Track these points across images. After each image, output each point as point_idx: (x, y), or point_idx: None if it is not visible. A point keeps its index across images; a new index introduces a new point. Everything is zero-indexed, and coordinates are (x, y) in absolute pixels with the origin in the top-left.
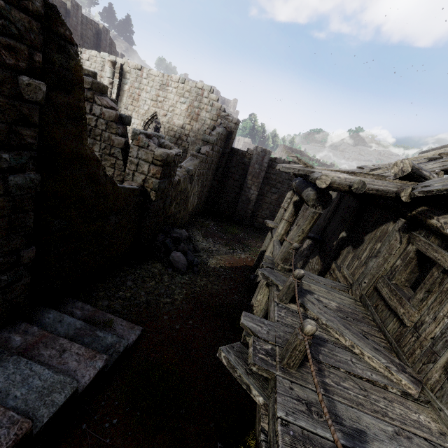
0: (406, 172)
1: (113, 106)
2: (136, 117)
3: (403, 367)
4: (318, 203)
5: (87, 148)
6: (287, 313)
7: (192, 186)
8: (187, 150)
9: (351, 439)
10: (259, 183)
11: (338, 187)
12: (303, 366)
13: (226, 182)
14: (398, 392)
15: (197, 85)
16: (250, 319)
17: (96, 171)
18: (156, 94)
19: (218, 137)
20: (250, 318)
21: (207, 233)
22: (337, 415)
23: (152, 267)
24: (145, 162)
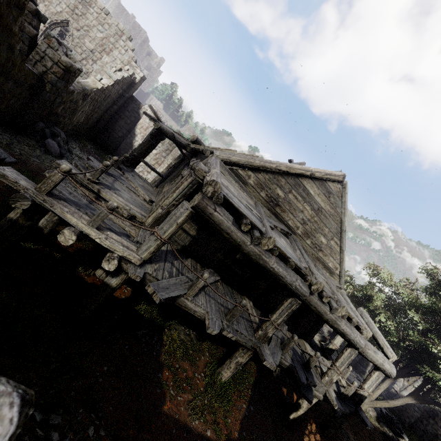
0: (194, 140)
1: (35, 1)
2: (44, 11)
3: (151, 198)
4: (154, 138)
5: (17, 28)
6: (113, 169)
7: (84, 104)
8: (90, 74)
9: (114, 188)
10: (145, 135)
11: (165, 133)
12: (109, 176)
13: (118, 121)
14: (143, 199)
15: (118, 25)
16: (93, 159)
17: (16, 44)
18: (75, 4)
19: (121, 79)
20: (93, 159)
21: (84, 149)
22: (113, 185)
23: (27, 139)
24: (50, 60)
